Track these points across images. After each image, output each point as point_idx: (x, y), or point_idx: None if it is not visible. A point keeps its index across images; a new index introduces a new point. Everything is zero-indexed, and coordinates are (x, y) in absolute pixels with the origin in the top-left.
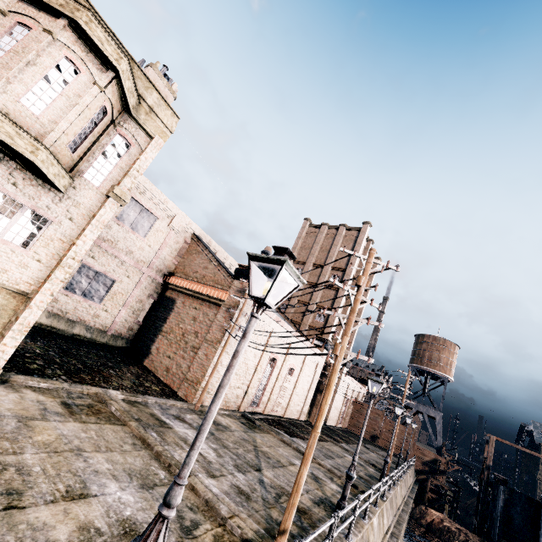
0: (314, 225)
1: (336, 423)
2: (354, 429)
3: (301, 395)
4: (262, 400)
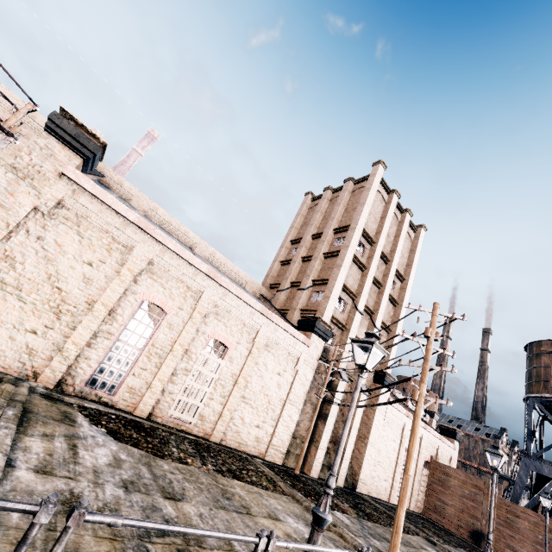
0: (317, 197)
1: (388, 497)
2: (436, 517)
3: (261, 409)
4: (125, 383)
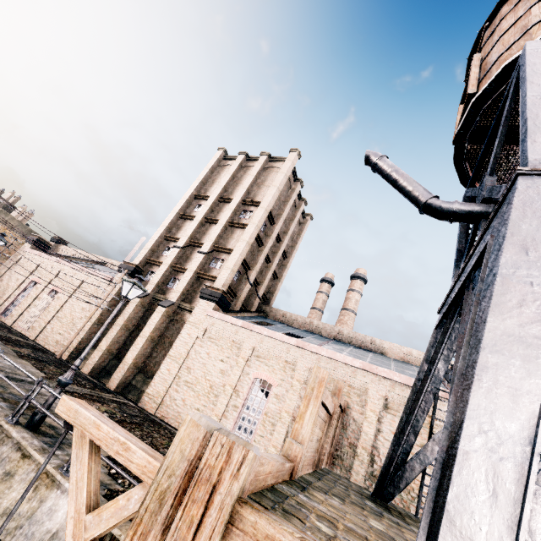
0: None
1: None
2: None
3: (67, 323)
4: (12, 313)
